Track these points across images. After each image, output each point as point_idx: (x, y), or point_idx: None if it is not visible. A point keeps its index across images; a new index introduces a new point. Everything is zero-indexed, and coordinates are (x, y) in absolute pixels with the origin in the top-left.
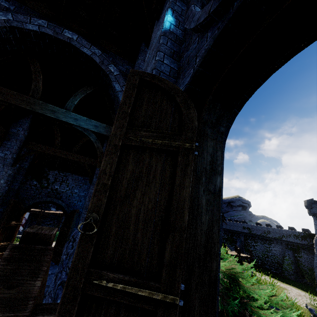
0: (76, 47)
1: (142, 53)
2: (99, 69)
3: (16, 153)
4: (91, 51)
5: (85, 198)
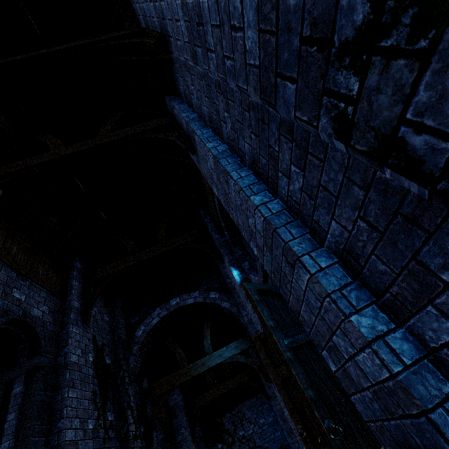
0: (183, 305)
1: (219, 263)
2: (206, 304)
3: (188, 425)
4: (193, 297)
5: (278, 423)
